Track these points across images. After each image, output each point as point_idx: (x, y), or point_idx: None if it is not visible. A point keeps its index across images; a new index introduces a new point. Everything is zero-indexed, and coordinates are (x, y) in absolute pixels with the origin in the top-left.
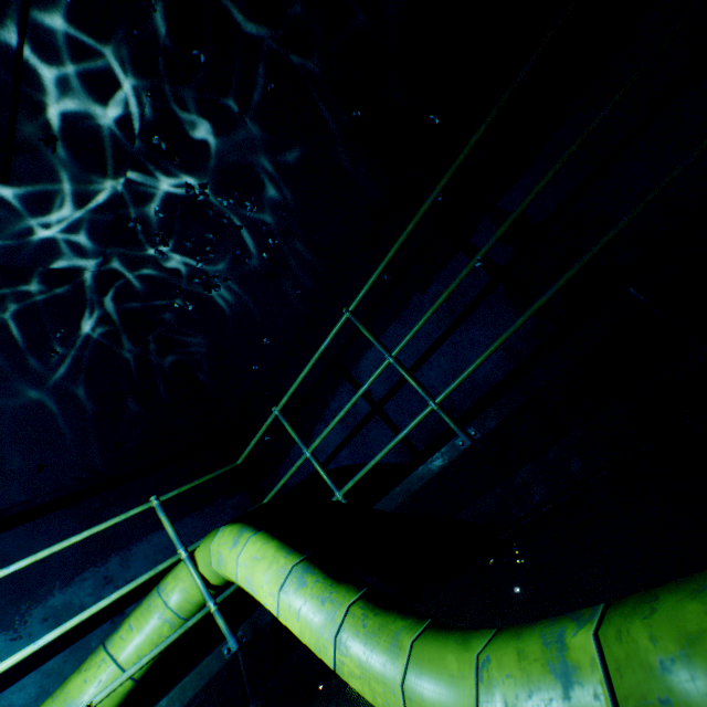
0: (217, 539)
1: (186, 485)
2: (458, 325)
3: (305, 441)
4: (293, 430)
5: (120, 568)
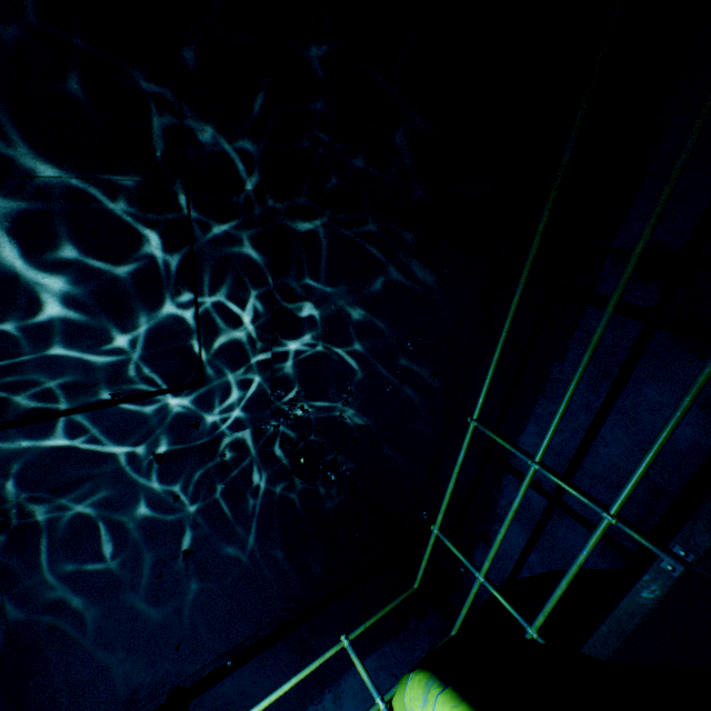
0: (407, 690)
1: (369, 619)
2: (621, 387)
3: (484, 545)
4: (457, 550)
5: (334, 706)
